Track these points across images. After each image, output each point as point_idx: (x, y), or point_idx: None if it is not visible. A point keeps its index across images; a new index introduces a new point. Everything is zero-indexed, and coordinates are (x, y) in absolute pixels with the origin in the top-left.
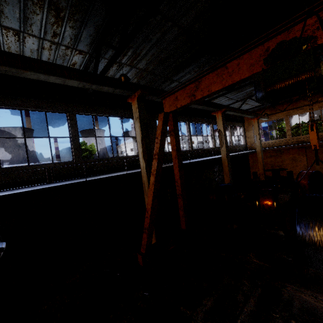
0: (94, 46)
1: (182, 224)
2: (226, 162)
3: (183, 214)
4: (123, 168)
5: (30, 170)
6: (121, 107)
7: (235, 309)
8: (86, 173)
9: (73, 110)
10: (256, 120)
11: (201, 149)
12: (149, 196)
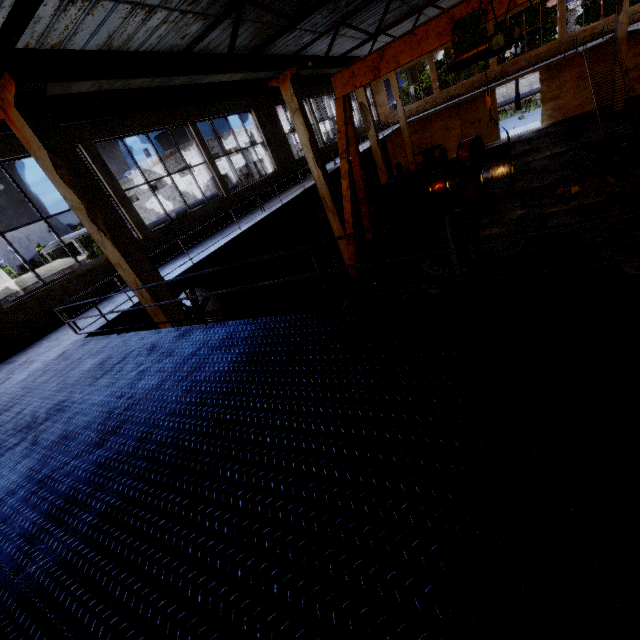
0: (228, 5)
1: (368, 235)
2: (378, 152)
3: (369, 222)
4: (270, 194)
5: (197, 218)
6: (235, 96)
7: (445, 256)
8: (242, 209)
9: (192, 117)
10: (393, 72)
11: (333, 142)
12: (345, 204)
